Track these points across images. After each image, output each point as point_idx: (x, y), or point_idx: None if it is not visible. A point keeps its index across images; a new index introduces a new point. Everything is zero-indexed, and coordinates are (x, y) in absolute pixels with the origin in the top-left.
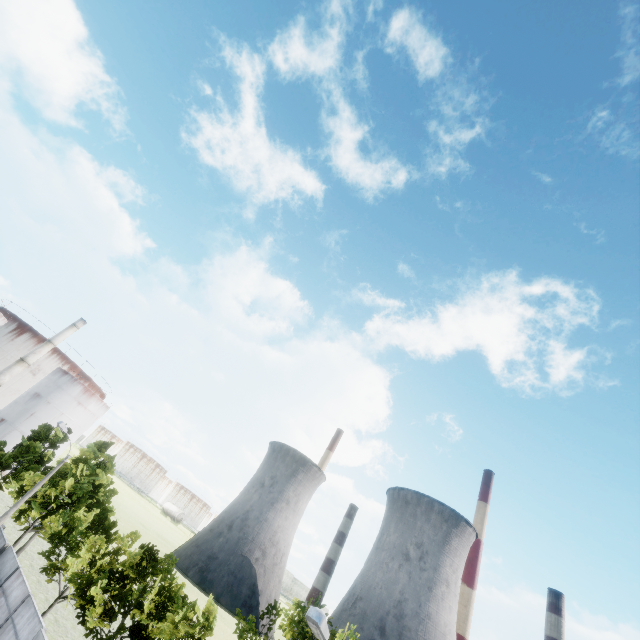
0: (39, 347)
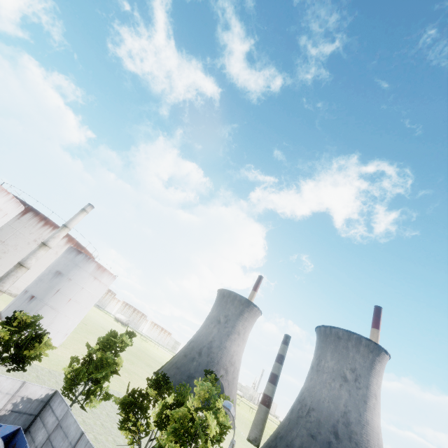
0: (57, 232)
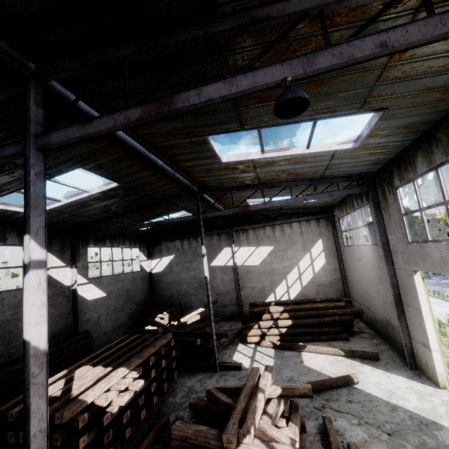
0: None
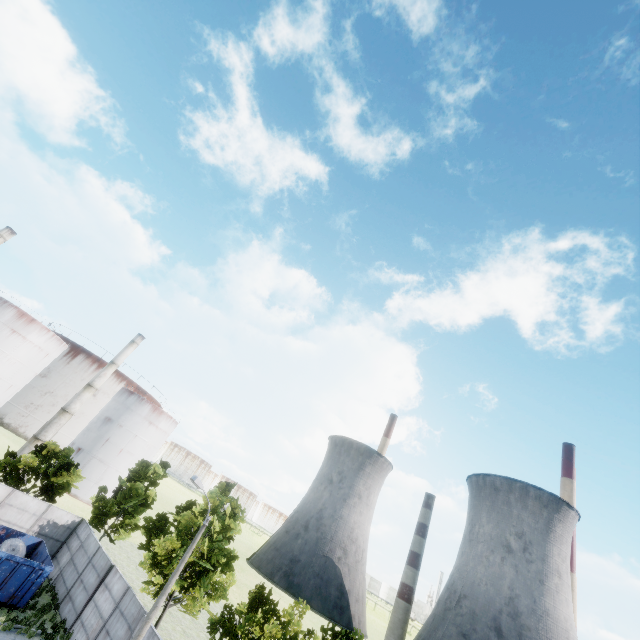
0: (103, 370)
